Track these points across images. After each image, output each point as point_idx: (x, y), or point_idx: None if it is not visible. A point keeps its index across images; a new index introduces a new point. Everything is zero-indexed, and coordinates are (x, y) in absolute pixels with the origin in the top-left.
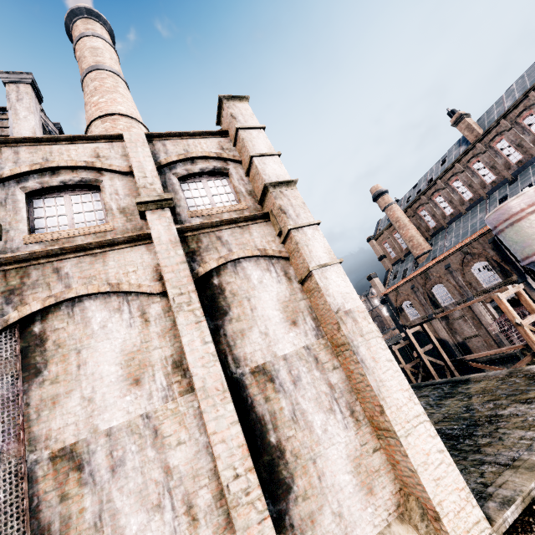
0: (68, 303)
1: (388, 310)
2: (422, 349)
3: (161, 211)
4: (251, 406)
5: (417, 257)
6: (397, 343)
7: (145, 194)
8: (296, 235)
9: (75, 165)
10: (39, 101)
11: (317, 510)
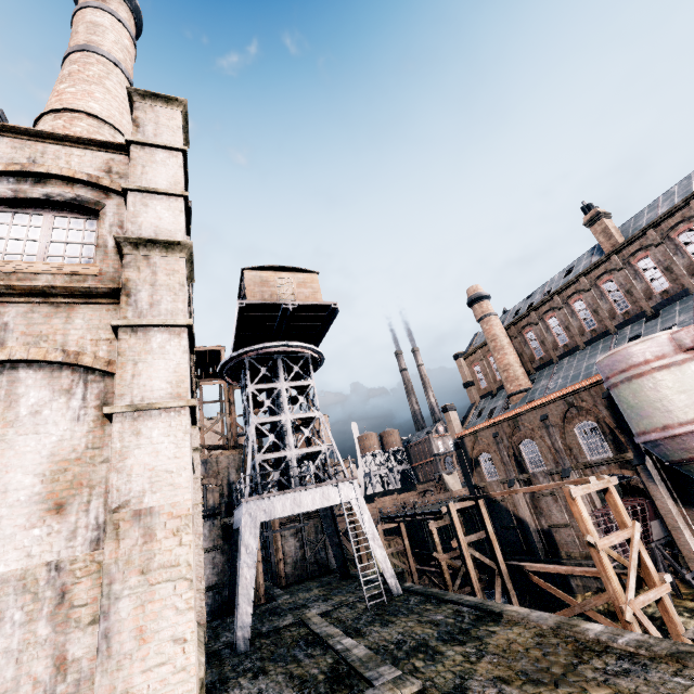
0: None
1: (460, 459)
2: (468, 538)
3: None
4: None
5: (510, 394)
6: (440, 517)
7: None
8: (125, 338)
9: None
10: None
11: None
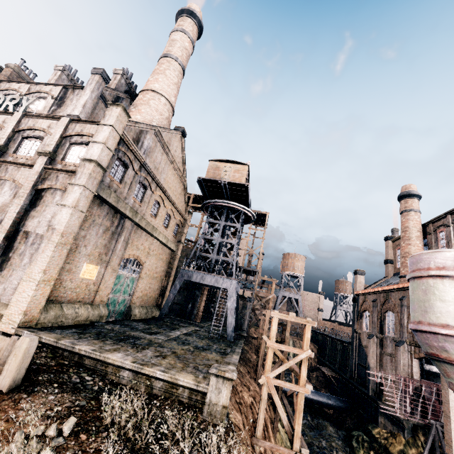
0: (4, 181)
1: (353, 309)
2: None
3: (45, 157)
4: (14, 241)
5: (400, 276)
6: None
7: (46, 148)
8: (69, 187)
9: (40, 130)
10: (106, 83)
11: (2, 282)
